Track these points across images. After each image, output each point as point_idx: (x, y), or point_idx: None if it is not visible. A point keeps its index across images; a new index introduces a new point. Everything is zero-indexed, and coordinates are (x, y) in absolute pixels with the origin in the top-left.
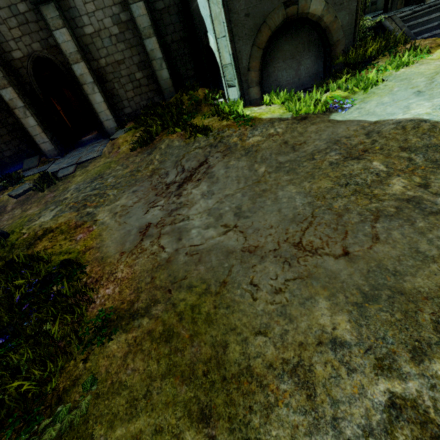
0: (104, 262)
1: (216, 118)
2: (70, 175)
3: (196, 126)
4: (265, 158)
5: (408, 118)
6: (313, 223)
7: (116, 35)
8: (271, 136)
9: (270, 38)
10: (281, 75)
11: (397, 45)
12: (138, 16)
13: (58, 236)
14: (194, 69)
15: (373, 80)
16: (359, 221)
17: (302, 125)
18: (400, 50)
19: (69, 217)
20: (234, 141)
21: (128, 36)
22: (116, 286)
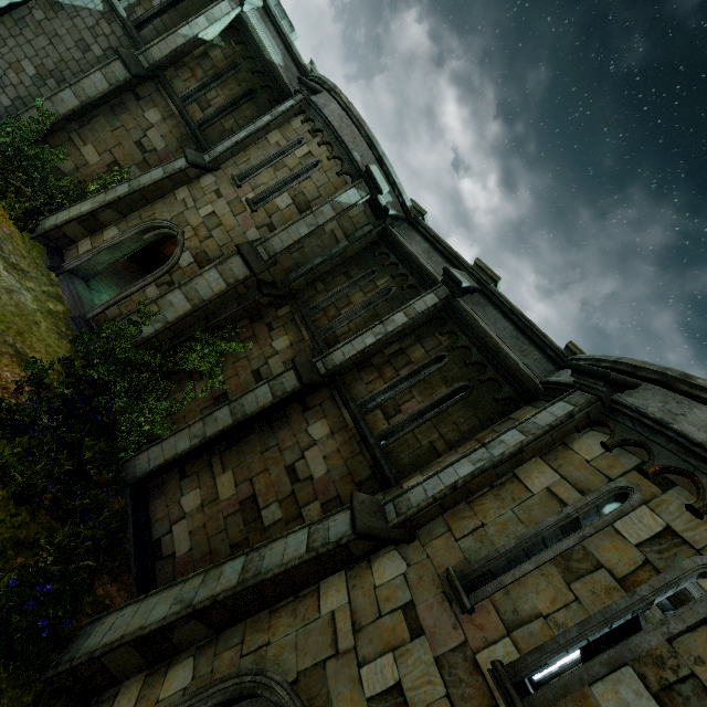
0: None
1: None
2: None
3: None
4: None
5: None
6: None
7: None
8: None
9: None
10: None
11: None
12: None
13: None
14: None
15: None
16: None
17: None
18: None
19: None
20: None
21: None
22: (4, 370)
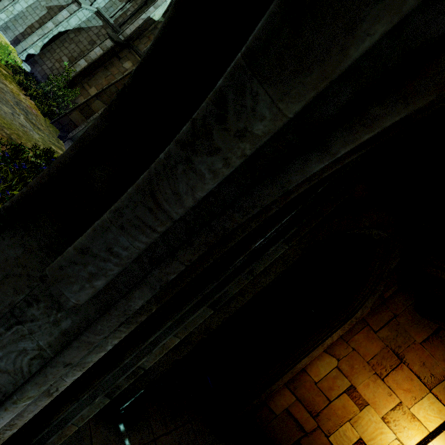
0: None
1: None
2: None
3: None
4: None
5: None
6: None
7: None
8: None
9: None
10: None
11: None
12: None
13: None
14: None
15: None
16: None
17: None
18: None
19: None
20: None
21: None
22: None
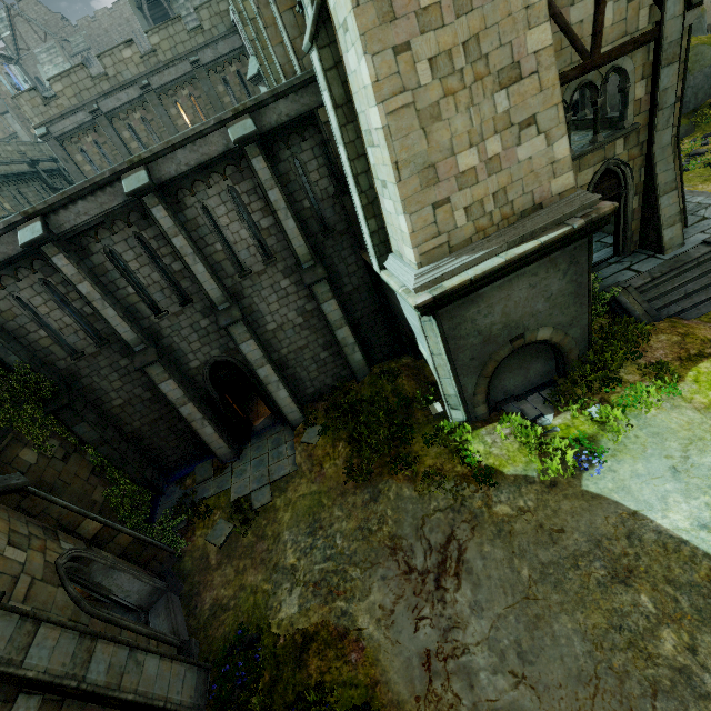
0: (403, 710)
1: (443, 449)
2: (269, 505)
3: (427, 473)
4: (523, 549)
5: (667, 530)
6: (598, 687)
7: (300, 324)
8: (523, 513)
9: (496, 366)
10: (508, 383)
11: (639, 344)
12: (329, 312)
13: (326, 651)
14: (388, 336)
15: (621, 420)
16: (640, 694)
17: (554, 497)
18: (644, 349)
19: (322, 614)
20: (479, 506)
21: (313, 322)
22: None
